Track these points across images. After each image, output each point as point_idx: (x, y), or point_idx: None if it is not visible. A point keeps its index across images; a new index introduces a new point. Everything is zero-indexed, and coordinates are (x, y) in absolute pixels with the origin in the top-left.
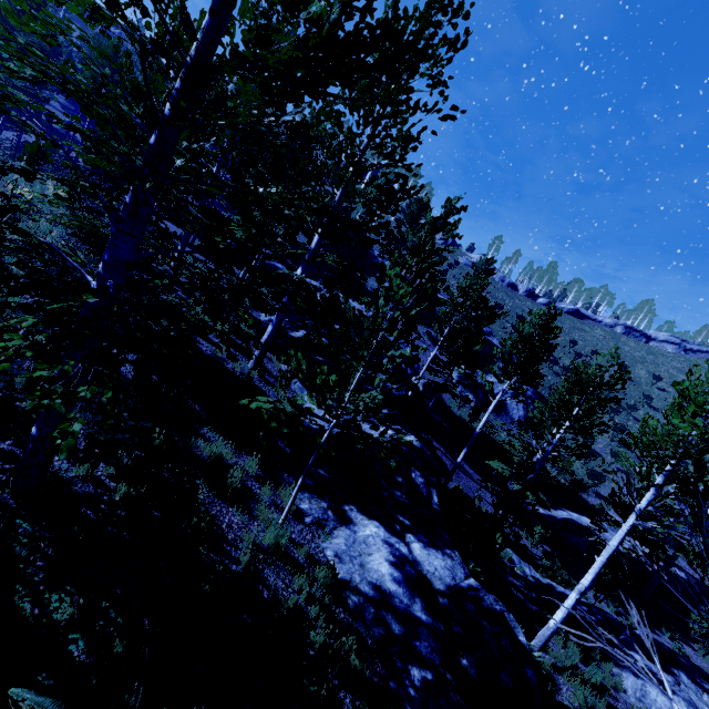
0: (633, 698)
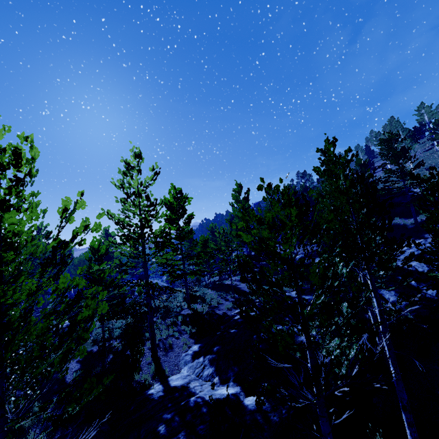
0: None
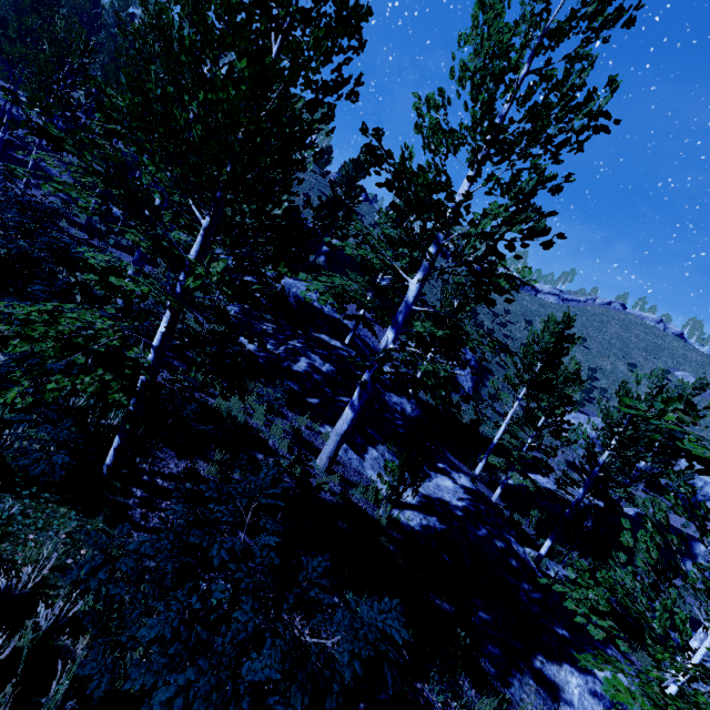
0: None
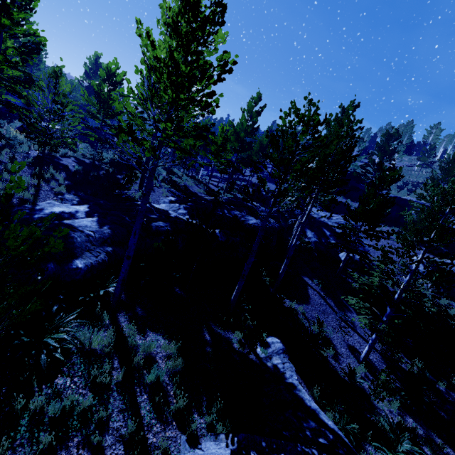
0: (191, 454)
